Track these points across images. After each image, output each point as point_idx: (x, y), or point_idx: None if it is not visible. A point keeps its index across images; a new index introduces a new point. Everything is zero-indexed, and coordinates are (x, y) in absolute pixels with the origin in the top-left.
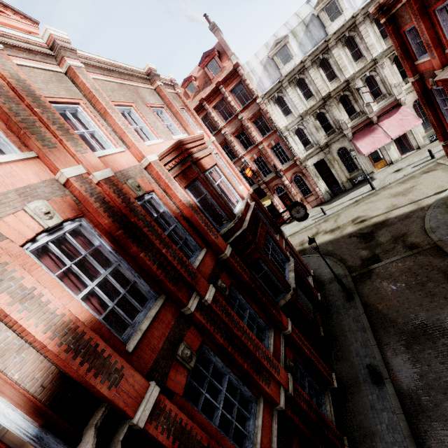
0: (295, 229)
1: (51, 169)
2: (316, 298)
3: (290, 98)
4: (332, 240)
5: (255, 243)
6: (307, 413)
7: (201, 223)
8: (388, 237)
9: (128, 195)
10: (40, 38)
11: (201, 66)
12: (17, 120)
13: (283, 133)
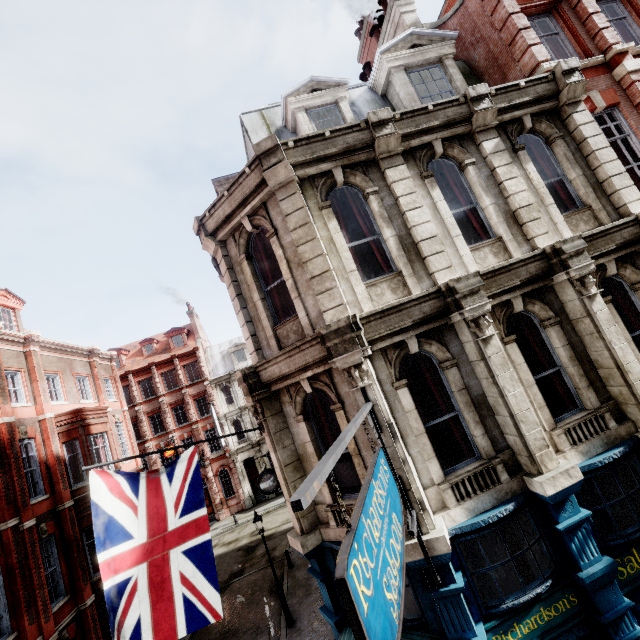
0: None
1: None
2: None
3: (236, 390)
4: (222, 553)
5: None
6: None
7: (58, 473)
8: (263, 550)
9: (16, 436)
10: (23, 333)
11: (167, 335)
12: None
13: (220, 419)
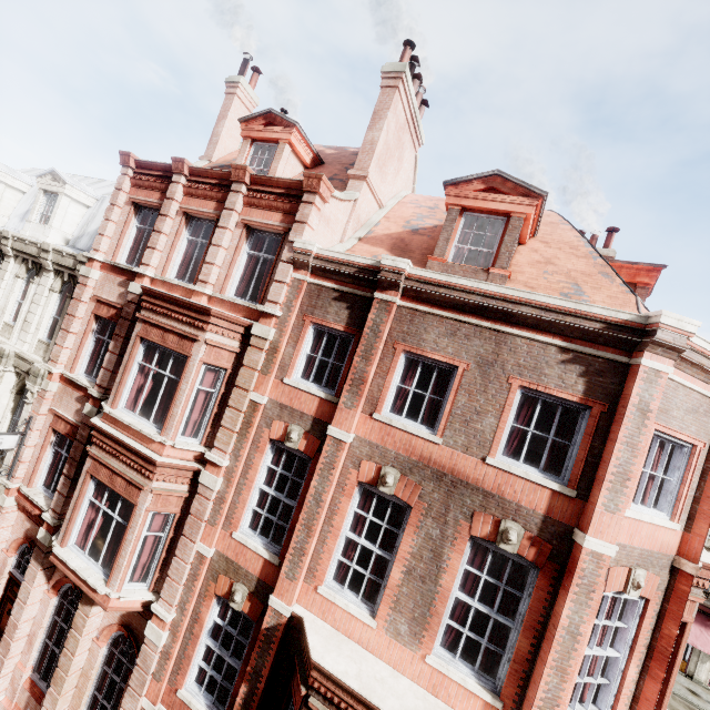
0: None
1: None
2: None
3: None
4: None
5: None
6: None
7: None
8: None
9: None
10: None
11: None
12: None
13: None
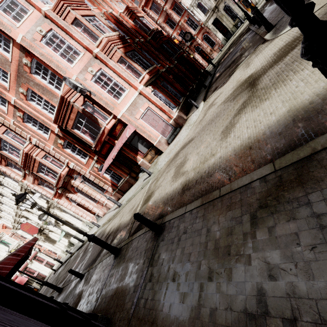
0: (208, 67)
1: (100, 11)
2: (201, 72)
3: None
4: (219, 58)
5: (160, 38)
6: (177, 73)
7: (138, 29)
8: (237, 39)
9: (116, 17)
10: None
11: None
12: (92, 0)
13: (189, 9)
